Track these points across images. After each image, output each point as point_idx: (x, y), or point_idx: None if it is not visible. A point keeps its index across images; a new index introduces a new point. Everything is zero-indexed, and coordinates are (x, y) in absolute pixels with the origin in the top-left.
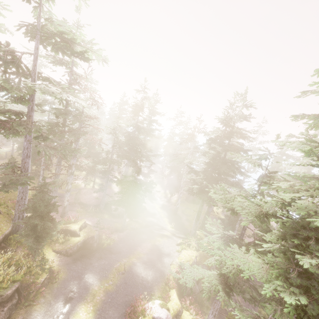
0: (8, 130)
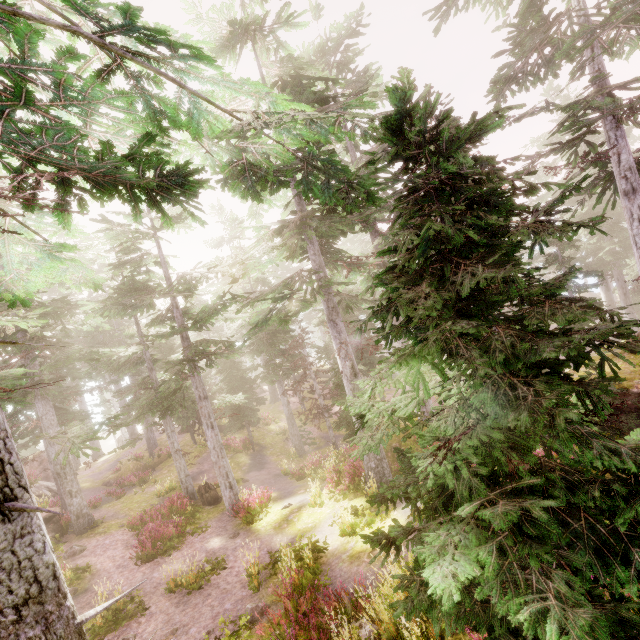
0: (634, 123)
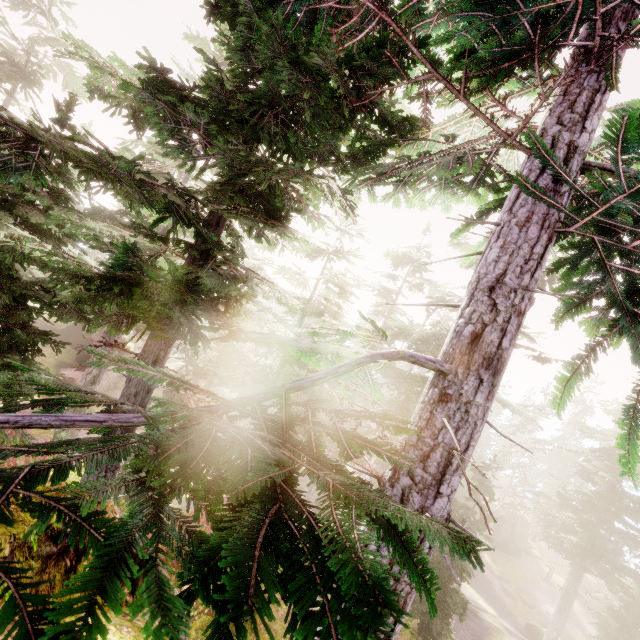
0: None
